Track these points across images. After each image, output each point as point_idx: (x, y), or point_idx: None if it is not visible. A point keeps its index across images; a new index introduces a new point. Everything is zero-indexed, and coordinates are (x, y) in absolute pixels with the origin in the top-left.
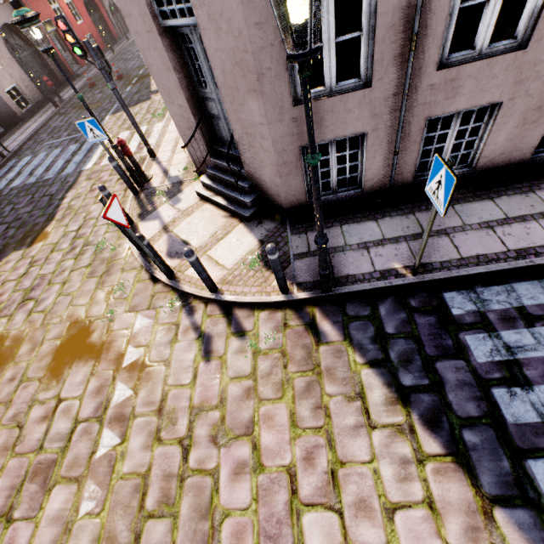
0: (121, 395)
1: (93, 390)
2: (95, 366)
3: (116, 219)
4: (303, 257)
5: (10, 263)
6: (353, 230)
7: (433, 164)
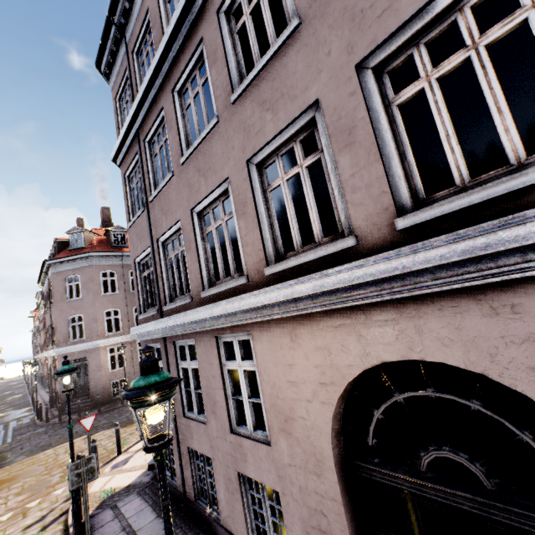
0: (4, 517)
1: (10, 507)
2: (28, 497)
3: (85, 424)
4: (112, 509)
5: (110, 431)
6: (144, 512)
7: (95, 458)
